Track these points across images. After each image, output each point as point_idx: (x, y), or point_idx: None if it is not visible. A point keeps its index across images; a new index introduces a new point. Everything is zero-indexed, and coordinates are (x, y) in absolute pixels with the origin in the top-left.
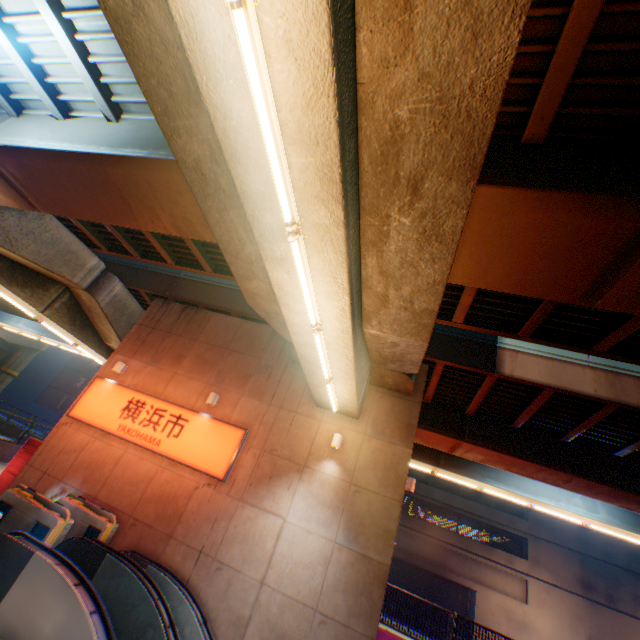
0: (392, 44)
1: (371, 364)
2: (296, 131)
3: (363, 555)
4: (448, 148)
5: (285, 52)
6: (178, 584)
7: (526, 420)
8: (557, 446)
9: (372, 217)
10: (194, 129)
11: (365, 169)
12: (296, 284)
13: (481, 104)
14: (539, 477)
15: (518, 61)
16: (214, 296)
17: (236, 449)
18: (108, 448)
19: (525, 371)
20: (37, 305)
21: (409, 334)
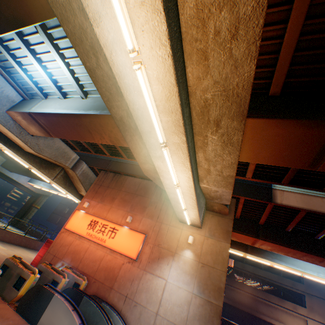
0: (201, 72)
1: (205, 200)
2: (163, 108)
3: (207, 300)
4: (230, 108)
5: (157, 82)
6: (116, 313)
7: (293, 227)
8: (312, 241)
9: (199, 136)
10: (120, 105)
11: (194, 117)
12: (166, 167)
13: (242, 91)
14: (304, 259)
15: (262, 61)
16: (128, 168)
17: (141, 244)
18: (82, 244)
19: (288, 201)
20: (50, 177)
21: (222, 186)
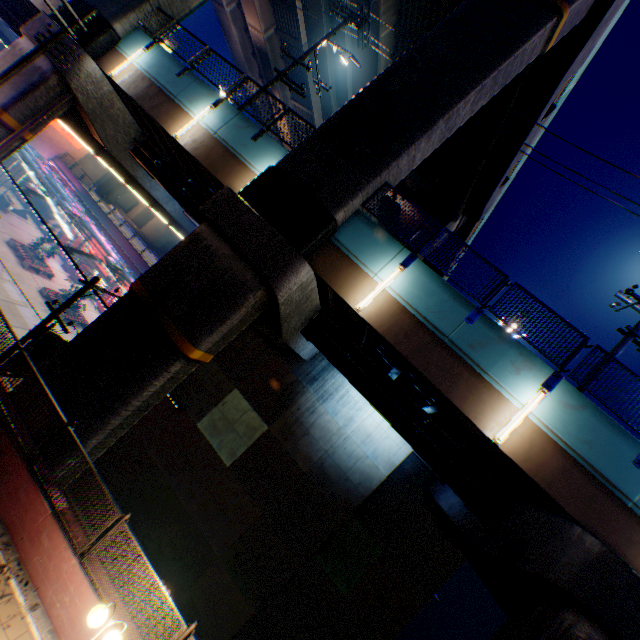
0: None
1: None
2: None
3: None
4: None
5: None
6: None
7: None
8: None
9: None
10: None
11: None
12: None
13: None
14: None
15: None
16: None
17: None
18: None
19: None
20: None
21: None
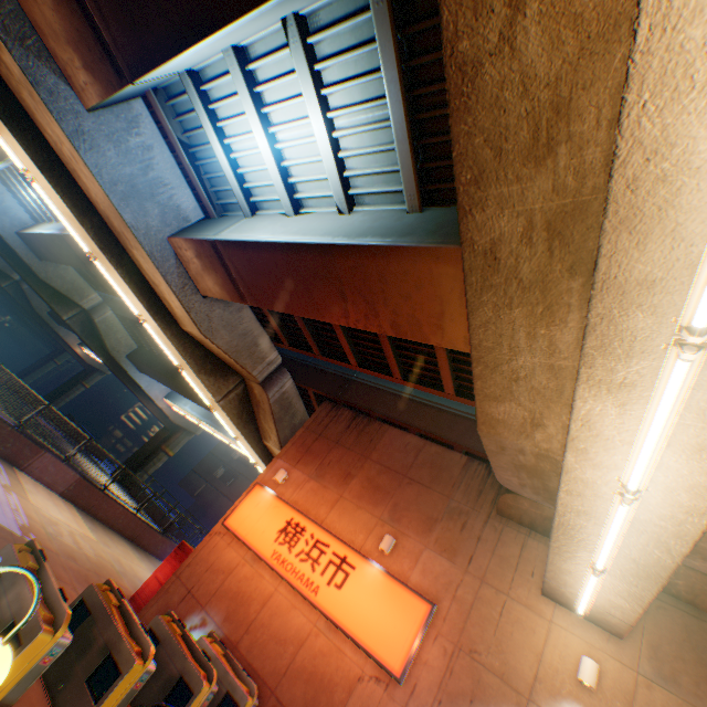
0: None
1: None
2: None
3: None
4: None
5: None
6: None
7: None
8: None
9: None
10: (512, 197)
11: None
12: (626, 424)
13: None
14: None
15: None
16: (389, 405)
17: (418, 632)
18: (257, 578)
19: None
20: (215, 394)
21: None
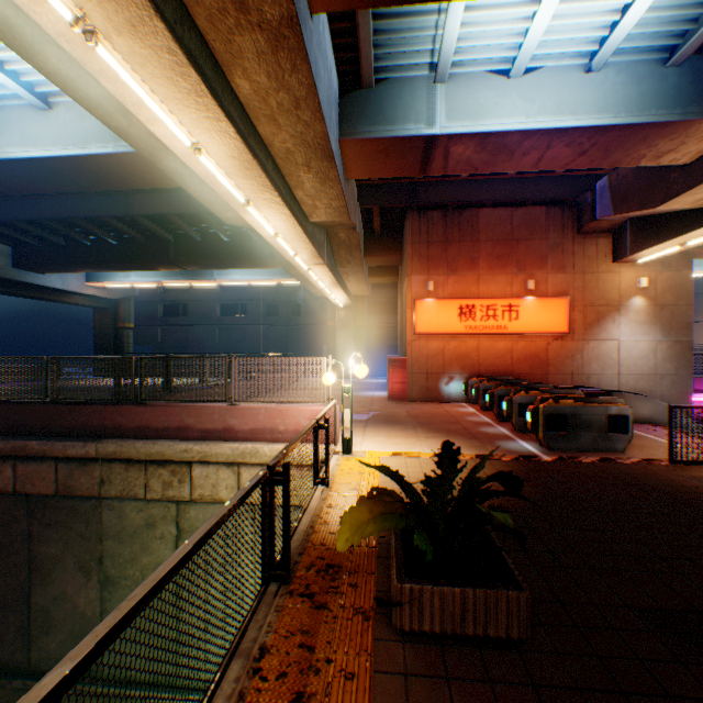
0: None
1: None
2: None
3: (675, 341)
4: None
5: None
6: None
7: None
8: None
9: None
10: None
11: None
12: None
13: None
14: None
15: None
16: (464, 192)
17: (567, 313)
18: (462, 344)
19: None
20: (324, 259)
21: None
